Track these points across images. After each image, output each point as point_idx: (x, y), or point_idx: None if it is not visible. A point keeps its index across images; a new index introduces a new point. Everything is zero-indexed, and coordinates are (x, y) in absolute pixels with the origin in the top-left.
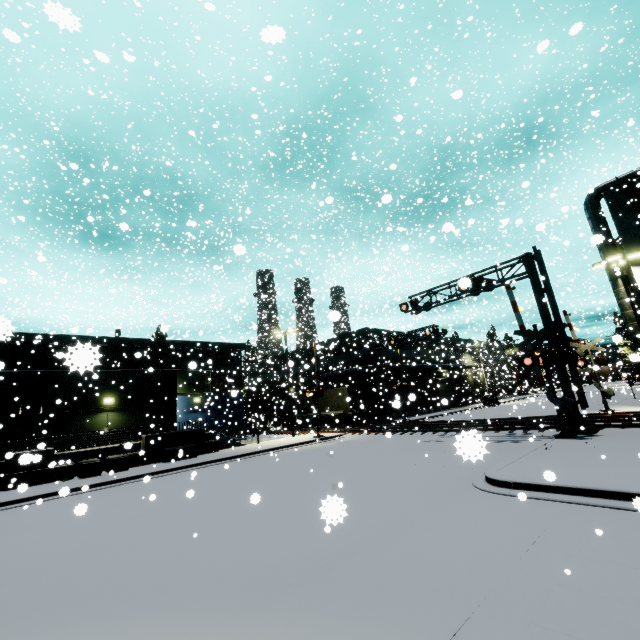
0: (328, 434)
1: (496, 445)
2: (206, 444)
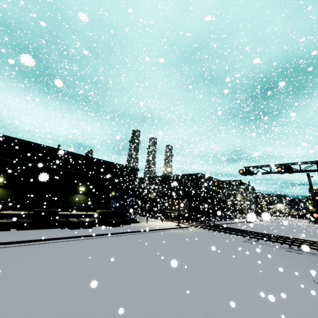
0: (181, 224)
1: (290, 253)
2: (125, 220)
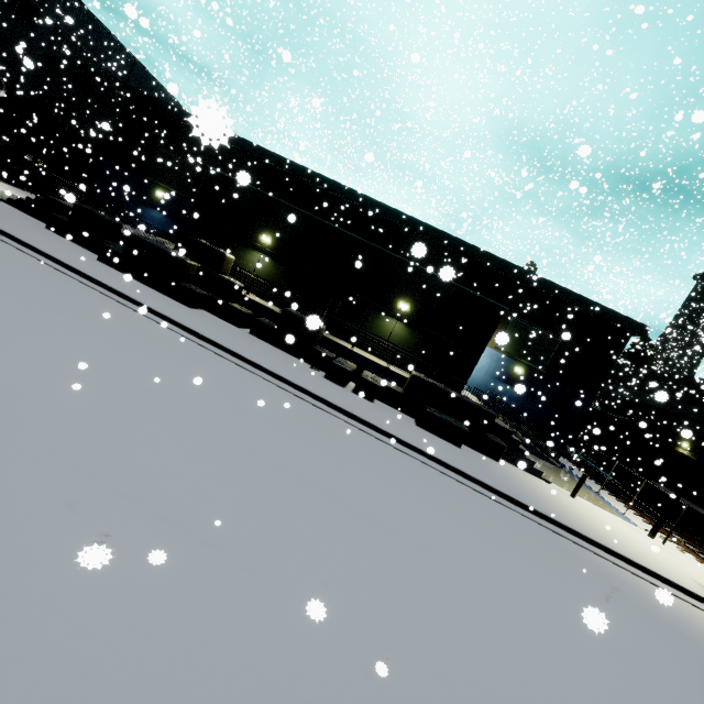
0: None
1: None
2: (485, 438)
